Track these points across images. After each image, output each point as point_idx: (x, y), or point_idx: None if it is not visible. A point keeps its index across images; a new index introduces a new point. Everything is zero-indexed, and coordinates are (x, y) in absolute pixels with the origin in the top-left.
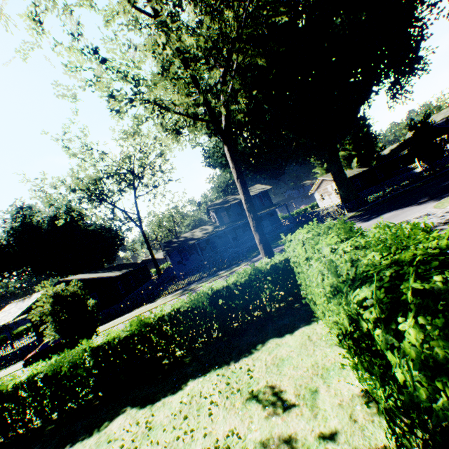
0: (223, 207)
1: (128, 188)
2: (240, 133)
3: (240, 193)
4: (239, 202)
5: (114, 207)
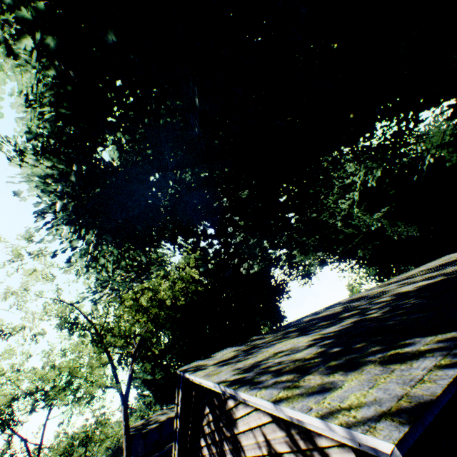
0: (140, 433)
1: (44, 407)
2: (160, 362)
3: (124, 447)
4: (159, 425)
5: (15, 433)
